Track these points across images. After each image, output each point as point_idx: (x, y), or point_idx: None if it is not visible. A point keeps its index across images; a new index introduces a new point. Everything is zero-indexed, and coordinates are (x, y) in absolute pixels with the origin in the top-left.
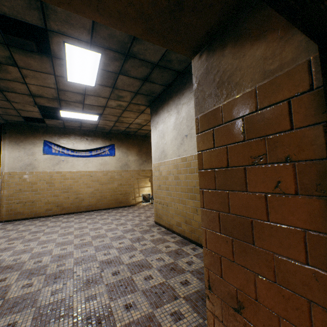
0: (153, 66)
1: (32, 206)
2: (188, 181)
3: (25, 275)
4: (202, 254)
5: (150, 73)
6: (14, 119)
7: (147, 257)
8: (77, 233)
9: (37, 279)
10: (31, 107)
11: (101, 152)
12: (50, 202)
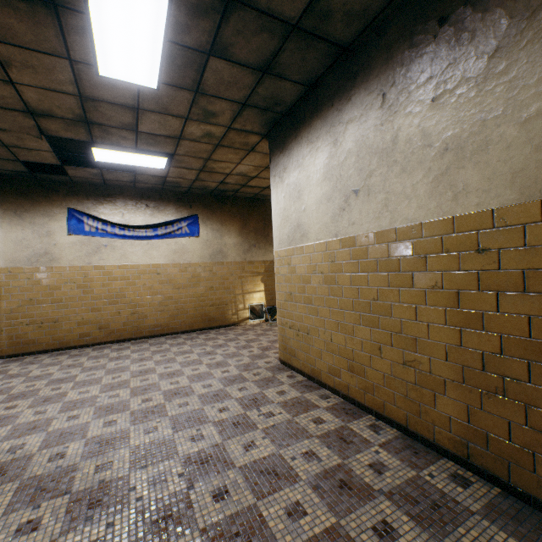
0: (286, 30)
1: (54, 328)
2: (358, 288)
3: (28, 493)
4: (397, 443)
5: (279, 51)
6: (8, 168)
7: (281, 448)
8: (136, 385)
9: (51, 508)
10: (34, 141)
11: (175, 229)
12: (86, 321)
